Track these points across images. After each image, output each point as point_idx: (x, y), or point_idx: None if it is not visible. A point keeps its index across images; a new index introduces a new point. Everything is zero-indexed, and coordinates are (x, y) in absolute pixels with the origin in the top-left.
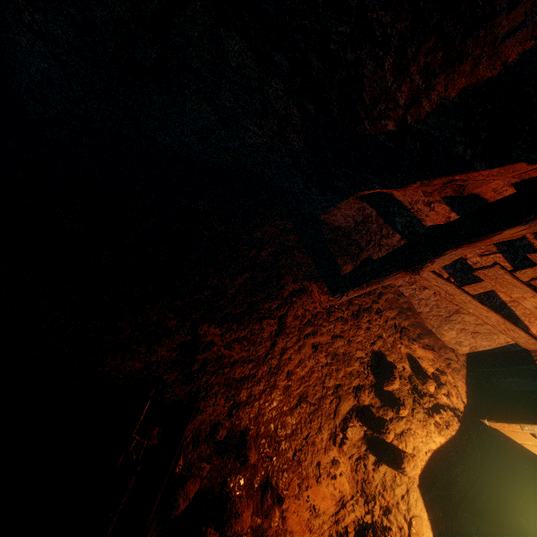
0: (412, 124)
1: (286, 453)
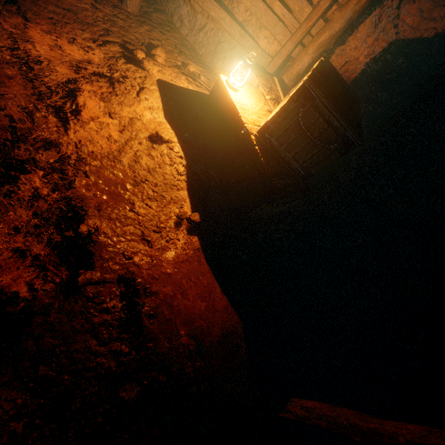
0: None
1: (43, 13)
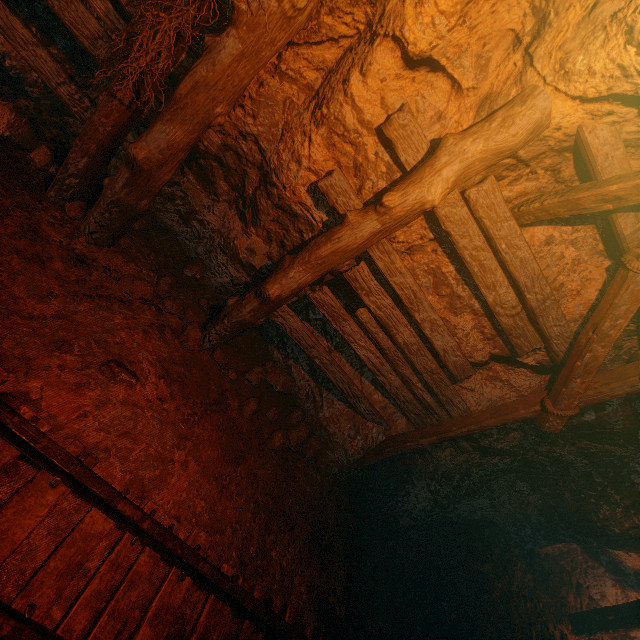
0: (632, 533)
1: None
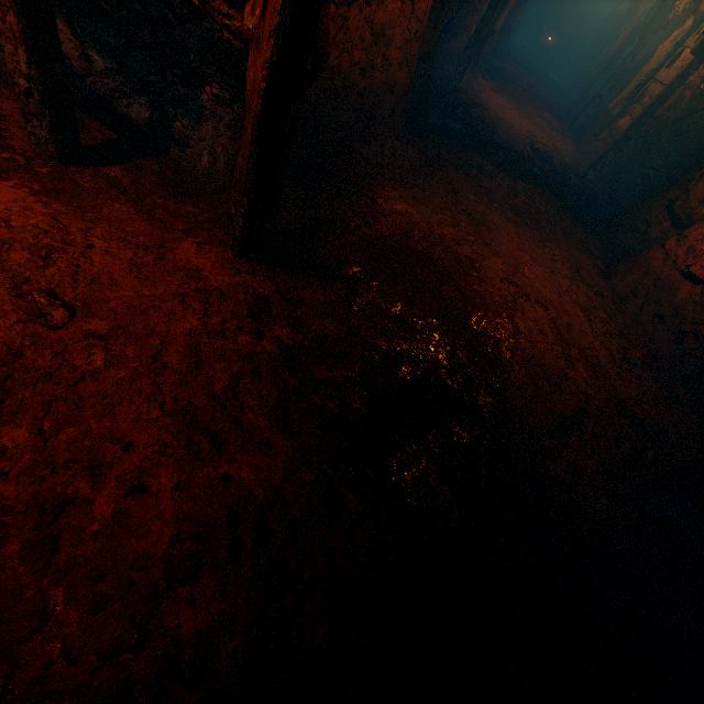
0: None
1: None
